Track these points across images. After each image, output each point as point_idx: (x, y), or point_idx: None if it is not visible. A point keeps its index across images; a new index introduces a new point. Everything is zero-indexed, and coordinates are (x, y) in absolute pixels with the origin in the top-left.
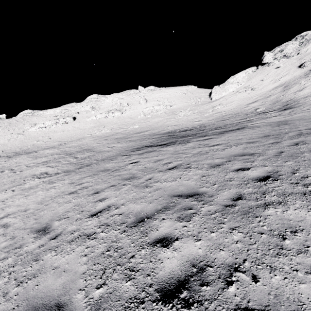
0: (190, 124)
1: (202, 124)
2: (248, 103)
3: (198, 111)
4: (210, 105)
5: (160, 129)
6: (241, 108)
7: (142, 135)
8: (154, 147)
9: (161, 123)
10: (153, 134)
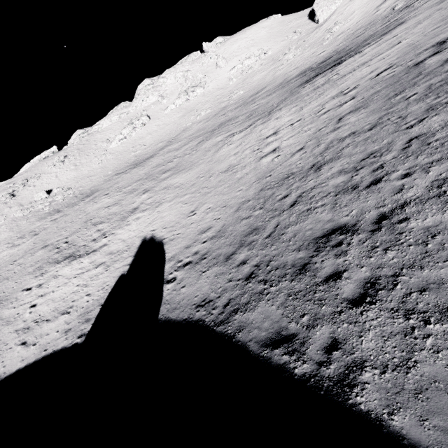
0: (316, 59)
1: (333, 51)
2: (377, 6)
3: (308, 44)
4: (321, 30)
5: (279, 79)
6: (371, 15)
7: (267, 91)
8: (324, 72)
9: (269, 77)
10: (282, 83)
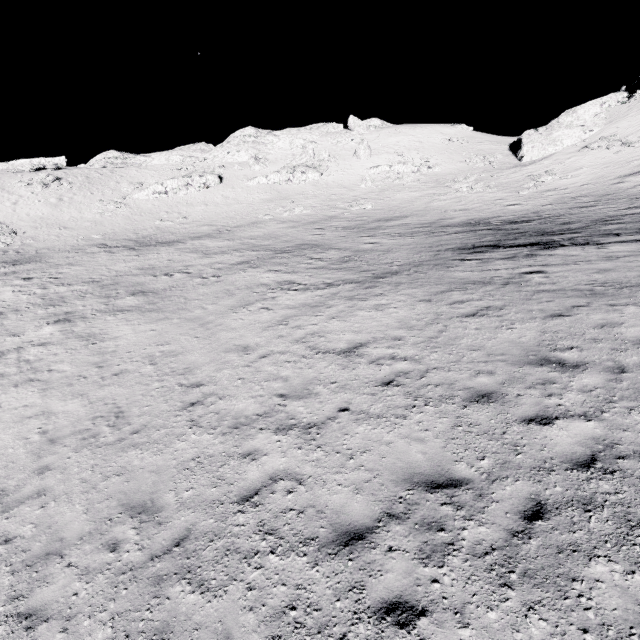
0: (502, 210)
1: (534, 211)
2: (622, 175)
3: (497, 183)
4: (522, 172)
5: (433, 215)
6: (608, 183)
7: (405, 225)
8: (513, 248)
9: (420, 203)
10: (433, 224)
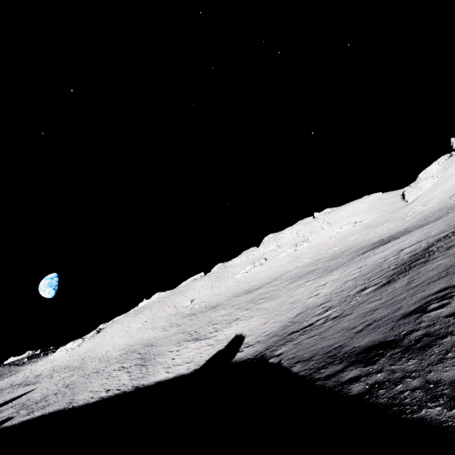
0: (394, 231)
1: (406, 227)
2: (451, 196)
3: (395, 217)
4: (407, 208)
5: (364, 243)
6: (444, 202)
7: (350, 251)
8: (376, 248)
9: (360, 239)
10: (361, 247)
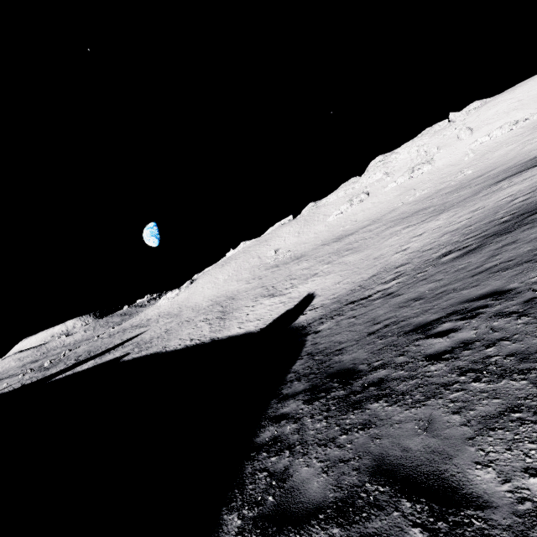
0: None
1: None
2: None
3: None
4: None
5: (515, 160)
6: None
7: (487, 176)
8: (521, 172)
9: (513, 152)
10: (507, 169)
